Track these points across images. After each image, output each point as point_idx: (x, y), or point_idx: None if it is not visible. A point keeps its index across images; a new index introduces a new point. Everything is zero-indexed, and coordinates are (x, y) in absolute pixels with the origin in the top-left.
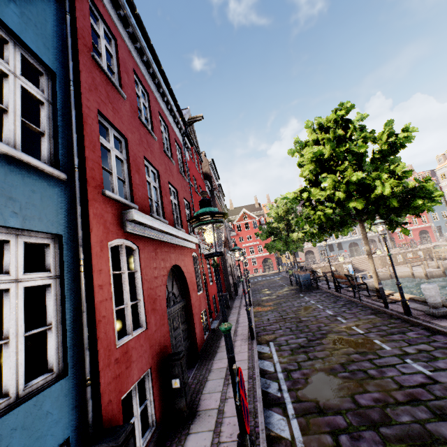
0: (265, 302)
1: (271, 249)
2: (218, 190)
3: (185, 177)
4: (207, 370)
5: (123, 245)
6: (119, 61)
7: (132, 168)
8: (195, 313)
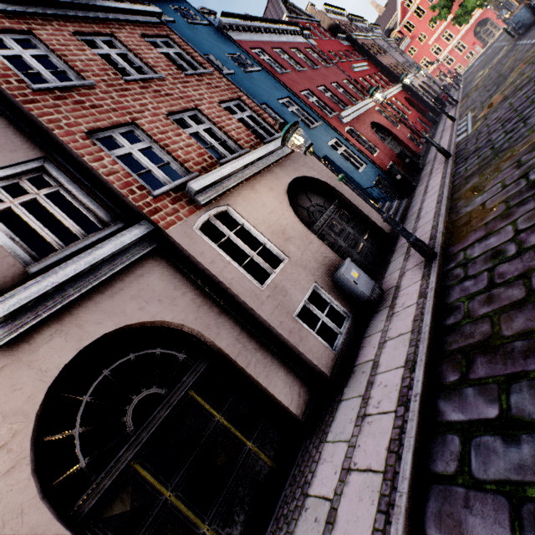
0: (474, 87)
1: (463, 20)
2: (352, 23)
3: (330, 66)
4: (427, 155)
5: (348, 129)
6: (272, 58)
7: (321, 99)
8: (402, 139)
